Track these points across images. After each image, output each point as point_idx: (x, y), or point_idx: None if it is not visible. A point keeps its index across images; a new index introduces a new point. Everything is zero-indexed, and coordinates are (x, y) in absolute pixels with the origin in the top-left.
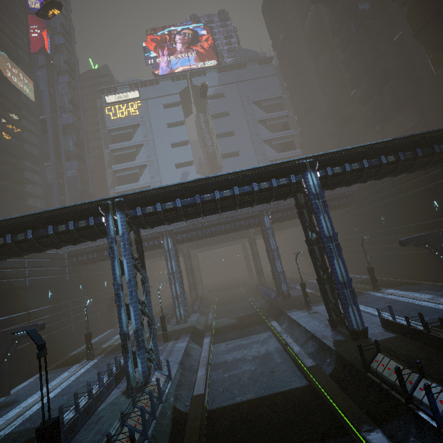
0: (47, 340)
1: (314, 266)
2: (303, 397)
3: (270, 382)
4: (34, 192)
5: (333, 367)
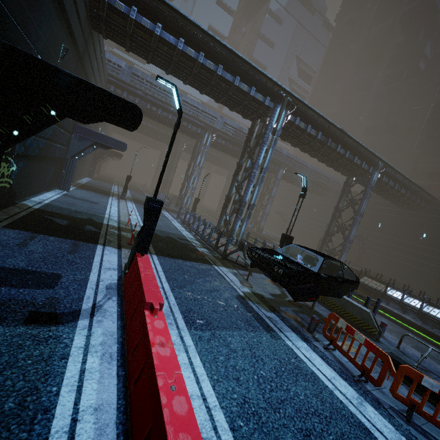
0: None
1: (330, 223)
2: None
3: None
4: None
5: None
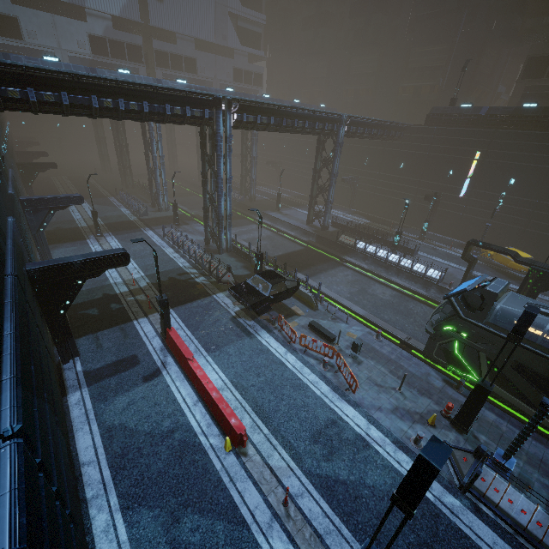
0: None
1: (312, 187)
2: (307, 252)
3: (286, 248)
4: None
5: (315, 241)
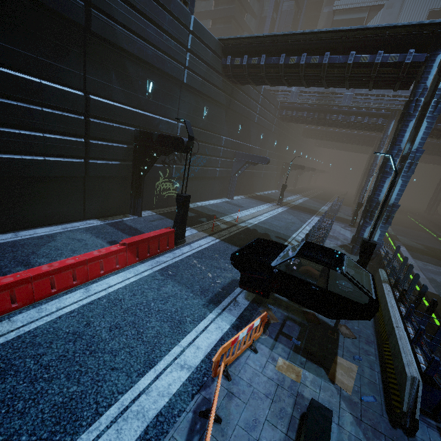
0: (250, 175)
1: None
2: None
3: None
4: (249, 26)
5: None
